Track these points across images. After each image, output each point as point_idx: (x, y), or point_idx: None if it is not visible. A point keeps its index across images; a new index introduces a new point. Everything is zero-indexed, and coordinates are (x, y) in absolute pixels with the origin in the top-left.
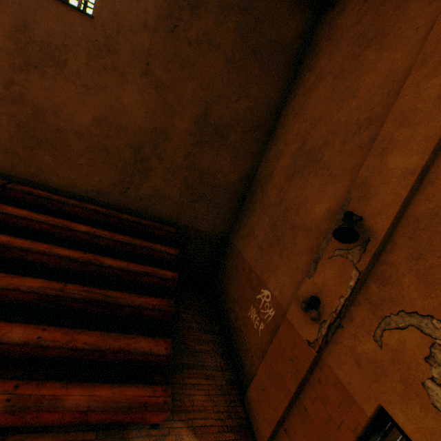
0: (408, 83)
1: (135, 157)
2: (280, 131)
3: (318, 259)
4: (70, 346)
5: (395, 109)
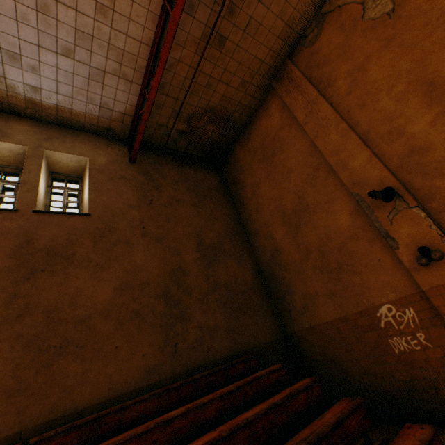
0: (319, 145)
1: (167, 305)
2: (253, 226)
3: (386, 233)
4: None
5: (326, 154)
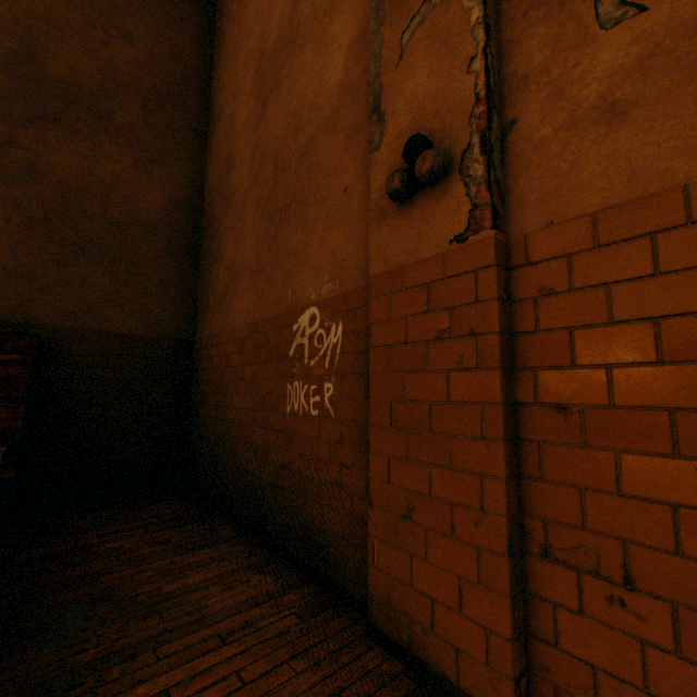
0: None
1: None
2: (219, 100)
3: (378, 97)
4: None
5: None
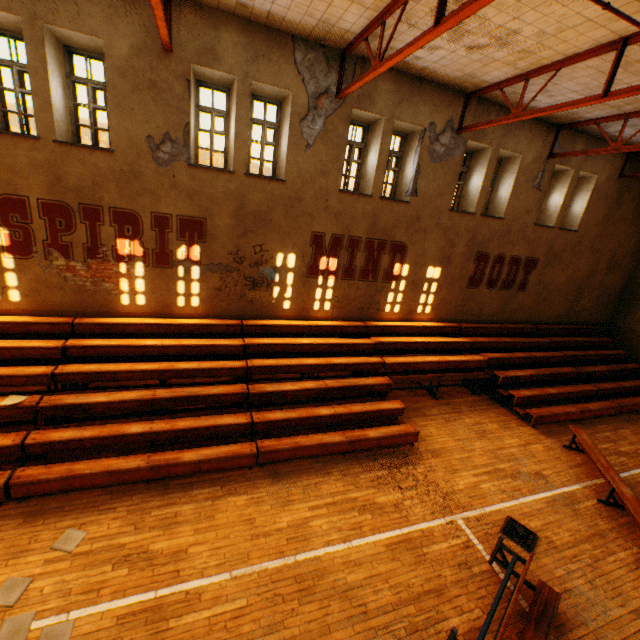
0: None
1: (577, 292)
2: None
3: None
4: (639, 385)
5: None
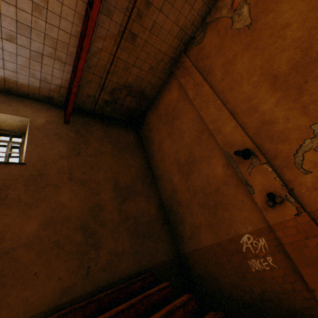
0: (203, 115)
1: (84, 235)
2: (158, 172)
3: (246, 181)
4: None
5: (207, 122)
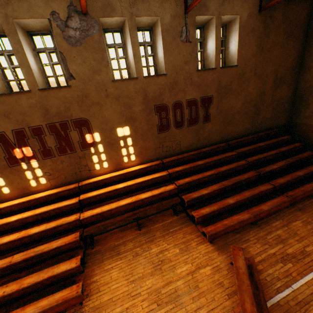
0: None
1: (255, 109)
2: (309, 63)
3: None
4: (312, 171)
5: None
